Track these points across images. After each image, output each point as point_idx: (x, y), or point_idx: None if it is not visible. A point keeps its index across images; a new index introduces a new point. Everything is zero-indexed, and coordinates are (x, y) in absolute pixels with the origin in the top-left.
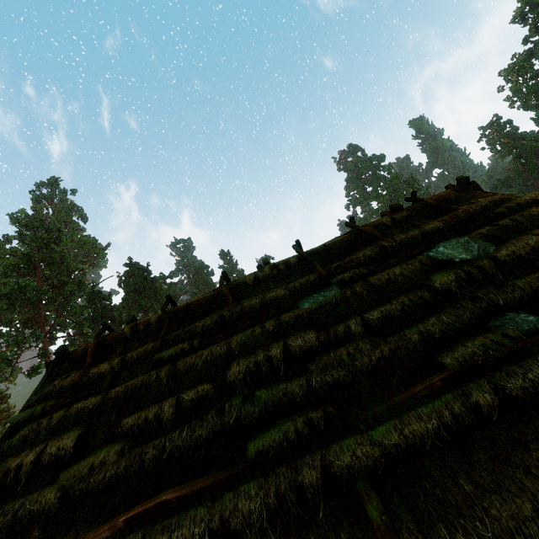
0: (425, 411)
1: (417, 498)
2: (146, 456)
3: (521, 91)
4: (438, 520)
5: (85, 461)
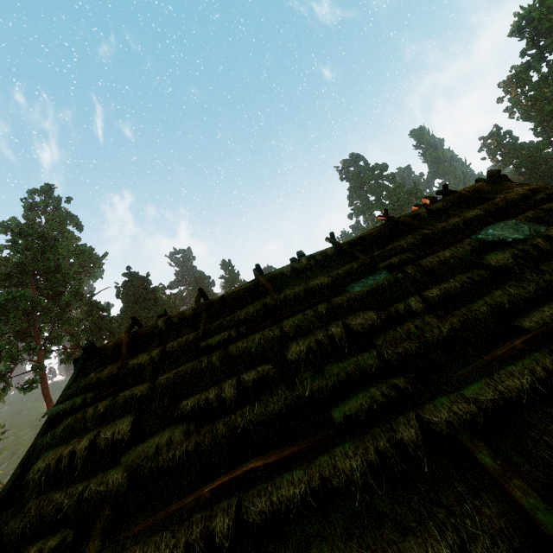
0: (515, 369)
1: (525, 446)
2: (217, 432)
3: (520, 102)
4: (552, 461)
5: (149, 442)
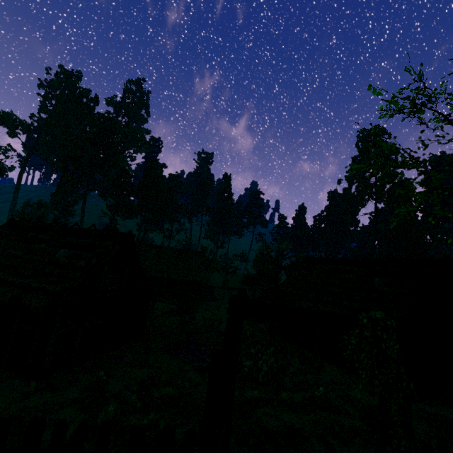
0: None
1: None
2: None
3: None
4: None
5: None
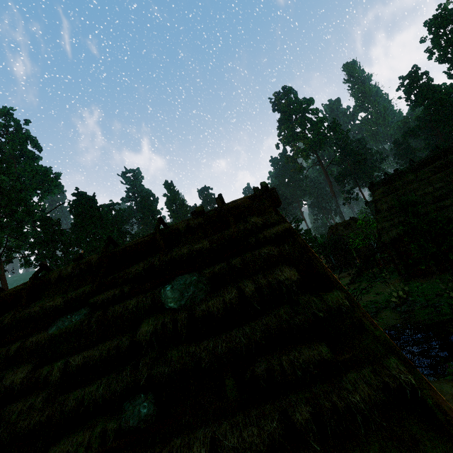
0: None
1: None
2: None
3: (440, 43)
4: None
5: None
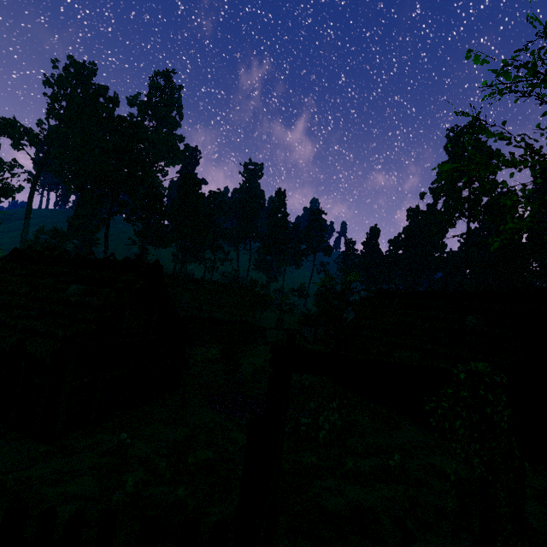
0: None
1: None
2: None
3: None
4: None
5: None
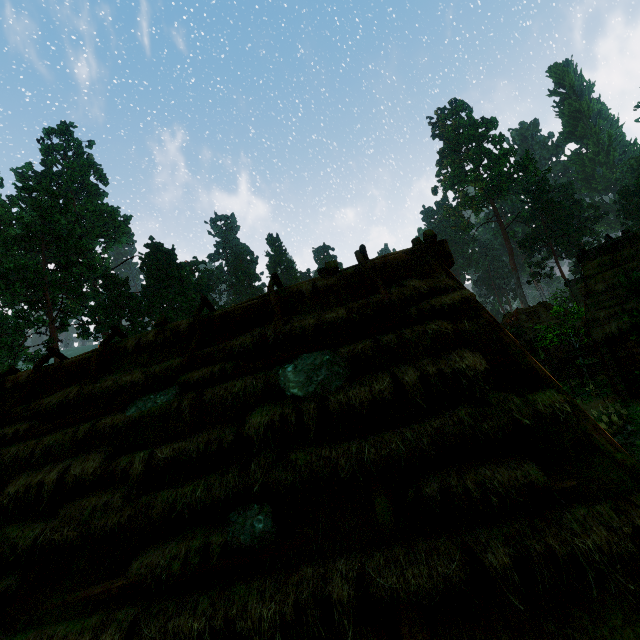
0: (61, 633)
1: None
2: None
3: None
4: None
5: None
